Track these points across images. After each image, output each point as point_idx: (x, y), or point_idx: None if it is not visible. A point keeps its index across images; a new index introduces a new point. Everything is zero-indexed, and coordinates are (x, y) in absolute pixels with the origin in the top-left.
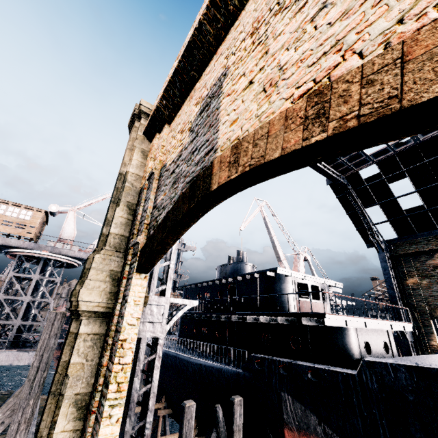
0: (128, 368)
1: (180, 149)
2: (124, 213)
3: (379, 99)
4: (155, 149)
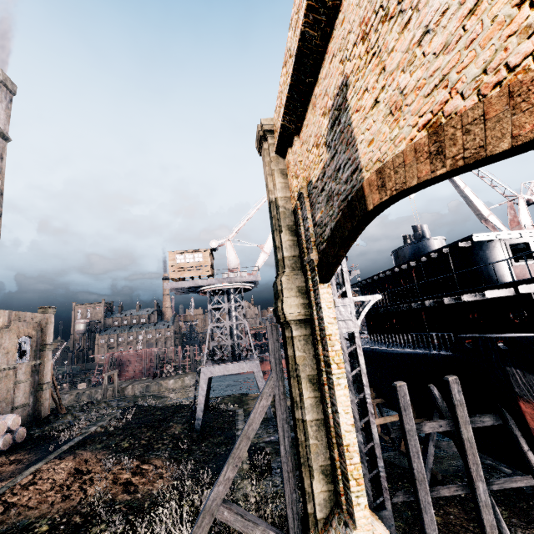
0: (340, 353)
1: (322, 166)
2: (288, 236)
3: (474, 147)
4: (293, 166)
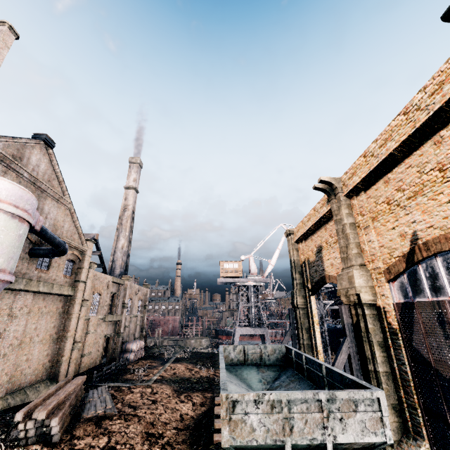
0: (317, 320)
1: (313, 259)
2: (298, 275)
3: None
4: (301, 250)
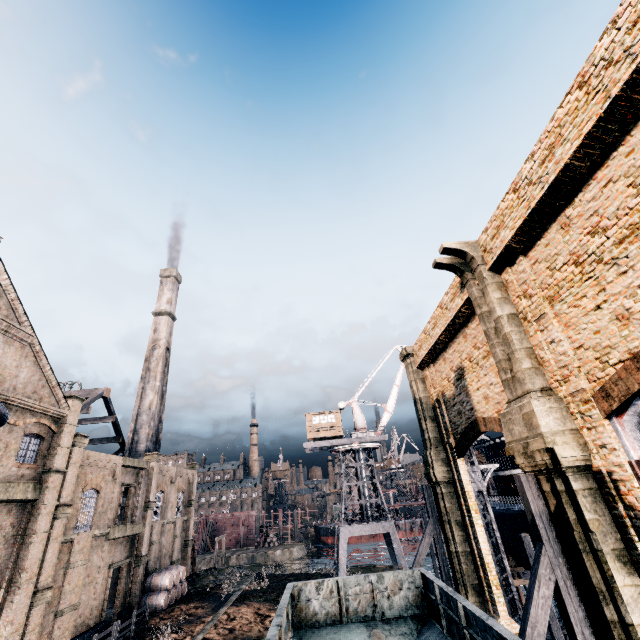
0: (475, 504)
1: (452, 393)
2: (431, 423)
3: None
4: (430, 379)
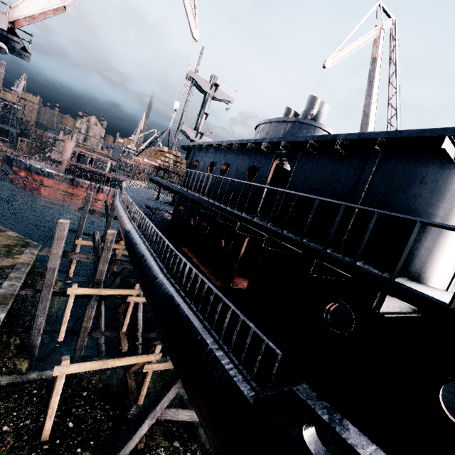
0: None
1: None
2: None
3: None
4: None
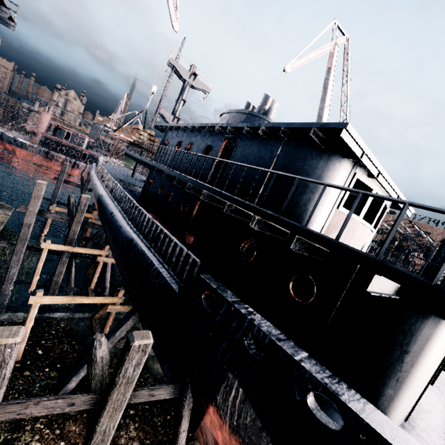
0: None
1: None
2: None
3: None
4: None
